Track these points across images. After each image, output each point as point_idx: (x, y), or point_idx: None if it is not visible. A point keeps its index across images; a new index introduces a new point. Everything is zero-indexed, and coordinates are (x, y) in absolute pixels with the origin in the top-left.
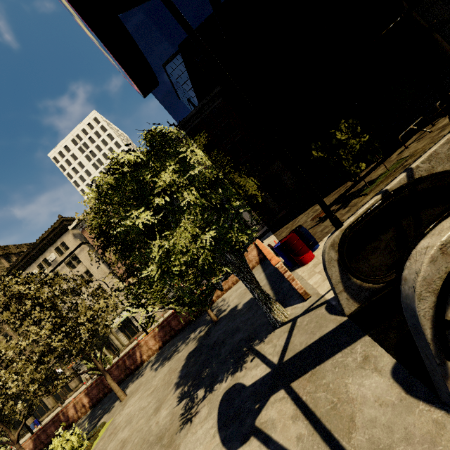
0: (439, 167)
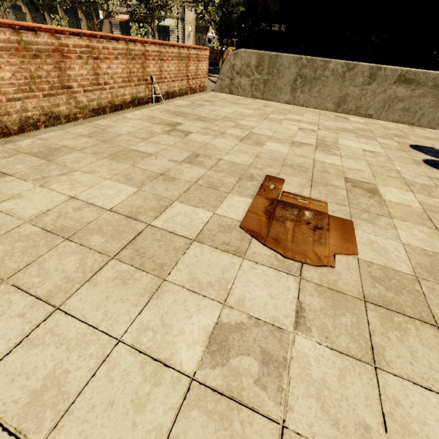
0: None
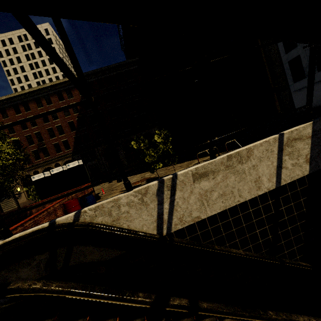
0: (101, 217)
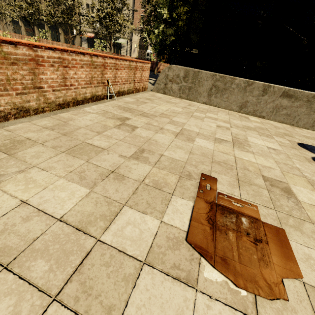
0: None
